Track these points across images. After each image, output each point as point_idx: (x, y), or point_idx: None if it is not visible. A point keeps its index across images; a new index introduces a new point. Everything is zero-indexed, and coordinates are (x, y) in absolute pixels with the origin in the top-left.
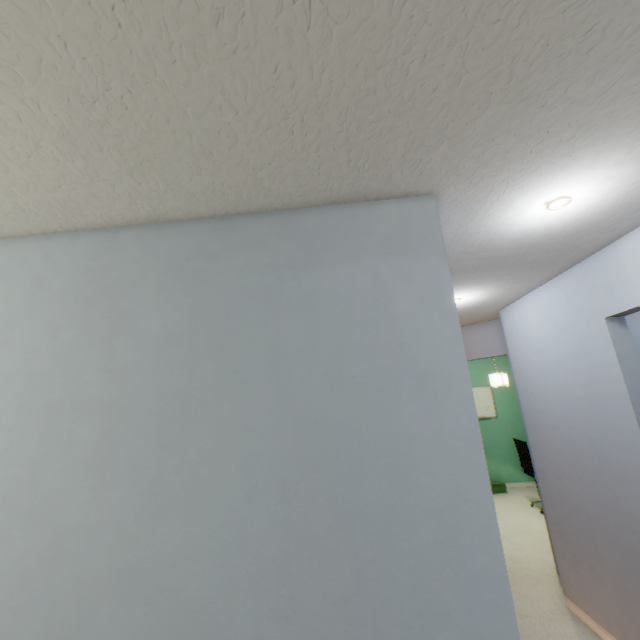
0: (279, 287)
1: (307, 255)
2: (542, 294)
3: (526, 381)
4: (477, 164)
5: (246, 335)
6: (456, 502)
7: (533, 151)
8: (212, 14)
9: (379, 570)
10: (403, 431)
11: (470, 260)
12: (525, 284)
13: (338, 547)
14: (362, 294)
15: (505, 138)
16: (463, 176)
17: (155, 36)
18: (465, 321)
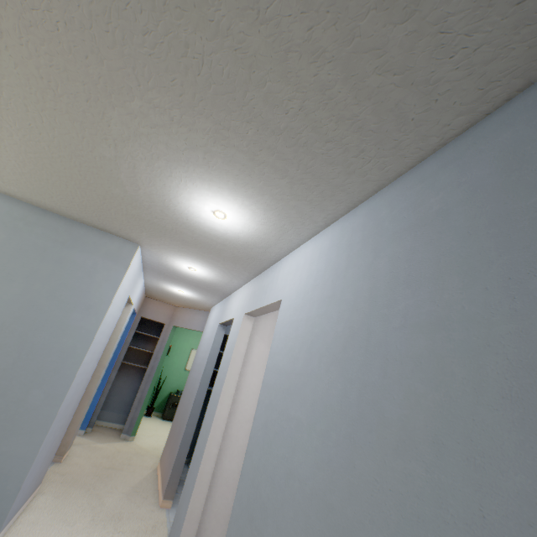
0: (52, 249)
1: (73, 243)
2: (218, 306)
3: (200, 347)
4: (151, 243)
5: (24, 261)
6: (72, 351)
7: (169, 249)
8: (47, 179)
9: (26, 364)
10: (68, 321)
11: (174, 275)
12: (211, 298)
13: (14, 351)
14: (86, 267)
15: (156, 241)
16: (148, 244)
17: (27, 172)
18: (198, 307)
